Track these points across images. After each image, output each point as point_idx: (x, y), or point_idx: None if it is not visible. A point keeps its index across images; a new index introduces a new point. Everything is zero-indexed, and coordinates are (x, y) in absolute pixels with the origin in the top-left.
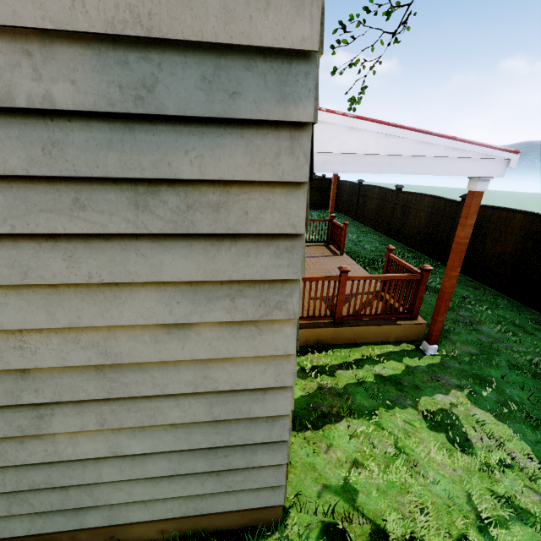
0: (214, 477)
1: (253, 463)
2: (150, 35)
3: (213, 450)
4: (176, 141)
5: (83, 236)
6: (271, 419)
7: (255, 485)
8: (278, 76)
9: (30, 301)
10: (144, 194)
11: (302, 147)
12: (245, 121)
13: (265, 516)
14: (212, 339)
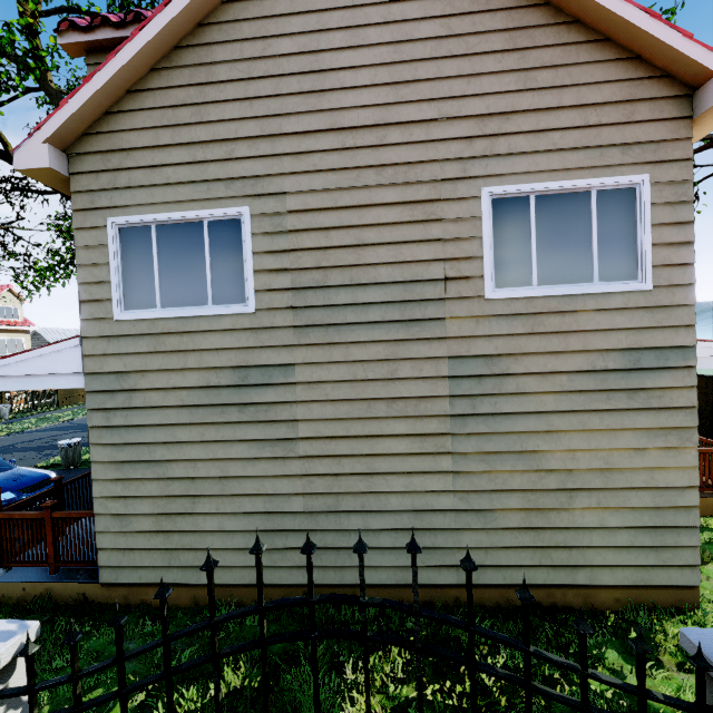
0: (653, 552)
1: (678, 543)
2: (640, 347)
3: (653, 529)
4: (645, 375)
5: (606, 410)
6: (687, 509)
7: (680, 563)
8: (682, 353)
9: (582, 437)
10: (632, 394)
11: (692, 374)
12: (670, 367)
13: (686, 597)
14: (656, 456)
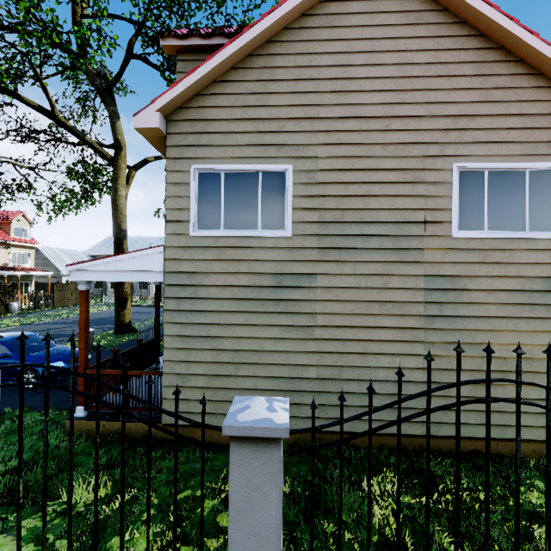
0: None
1: None
2: None
3: None
4: None
5: (531, 318)
6: None
7: None
8: None
9: (513, 335)
10: (548, 307)
11: None
12: None
13: None
14: None
